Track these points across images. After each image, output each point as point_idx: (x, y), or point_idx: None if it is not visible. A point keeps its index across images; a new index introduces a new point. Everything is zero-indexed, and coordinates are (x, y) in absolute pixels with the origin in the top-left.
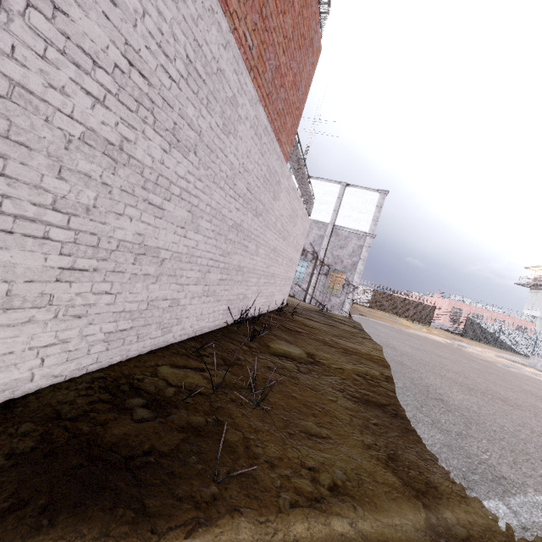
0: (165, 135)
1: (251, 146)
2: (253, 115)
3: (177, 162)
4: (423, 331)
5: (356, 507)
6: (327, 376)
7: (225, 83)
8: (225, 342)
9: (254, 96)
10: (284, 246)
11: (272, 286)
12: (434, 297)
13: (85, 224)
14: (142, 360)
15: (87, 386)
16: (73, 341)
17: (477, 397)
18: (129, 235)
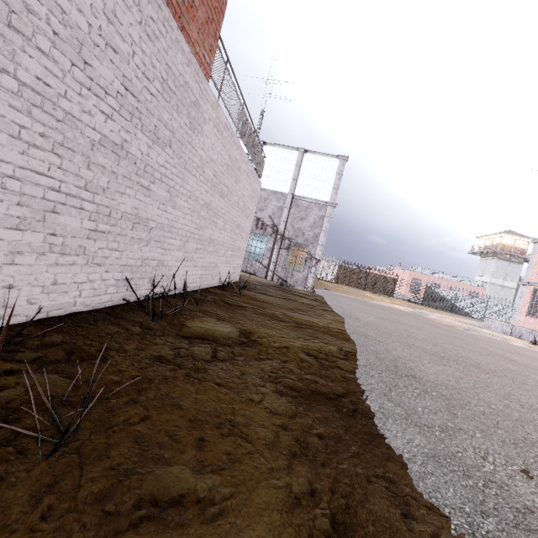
0: None
1: (117, 6)
2: None
3: None
4: (386, 302)
5: None
6: (259, 361)
7: None
8: (104, 324)
9: None
10: (223, 205)
11: (212, 255)
12: (395, 270)
13: None
14: None
15: None
16: None
17: (451, 367)
18: None
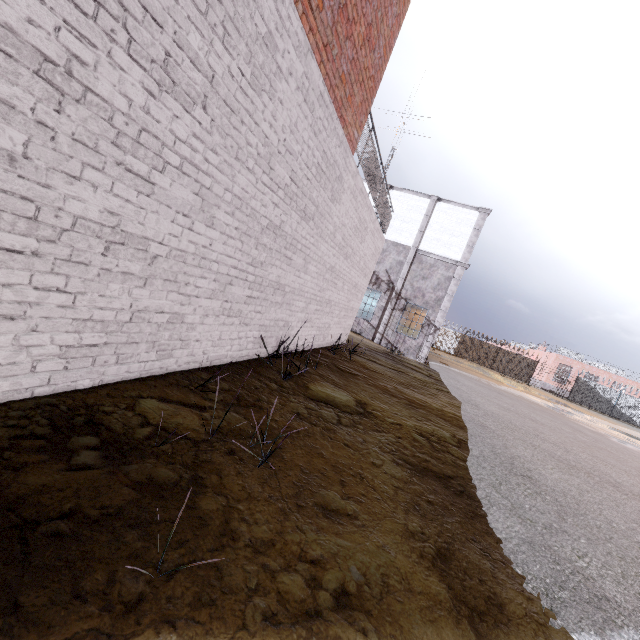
0: (151, 68)
1: (298, 118)
2: (301, 72)
3: (173, 115)
4: (518, 389)
5: (368, 631)
6: (376, 432)
7: (255, 10)
8: (249, 377)
9: (303, 43)
10: (345, 266)
11: (327, 316)
12: (537, 350)
13: (11, 182)
14: (122, 388)
15: (23, 414)
16: (3, 351)
17: (579, 478)
18: (94, 212)
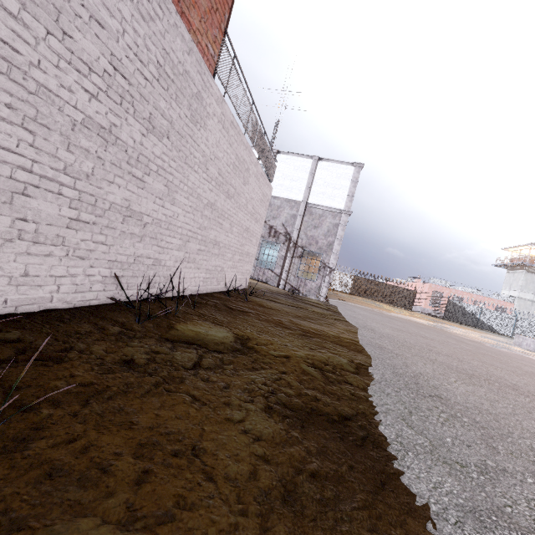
0: None
1: None
2: None
3: None
4: (405, 314)
5: None
6: (252, 371)
7: None
8: (79, 322)
9: None
10: (230, 206)
11: (217, 258)
12: (414, 282)
13: None
14: None
15: None
16: None
17: (482, 387)
18: None
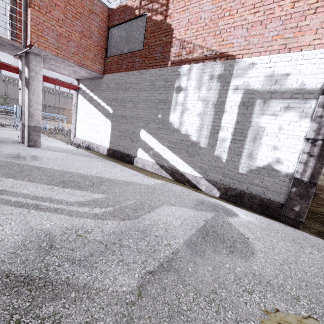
0: None
1: None
2: None
3: None
4: None
5: None
6: None
7: None
8: None
9: None
10: None
11: None
12: None
13: None
14: None
15: None
16: None
17: None
18: None
